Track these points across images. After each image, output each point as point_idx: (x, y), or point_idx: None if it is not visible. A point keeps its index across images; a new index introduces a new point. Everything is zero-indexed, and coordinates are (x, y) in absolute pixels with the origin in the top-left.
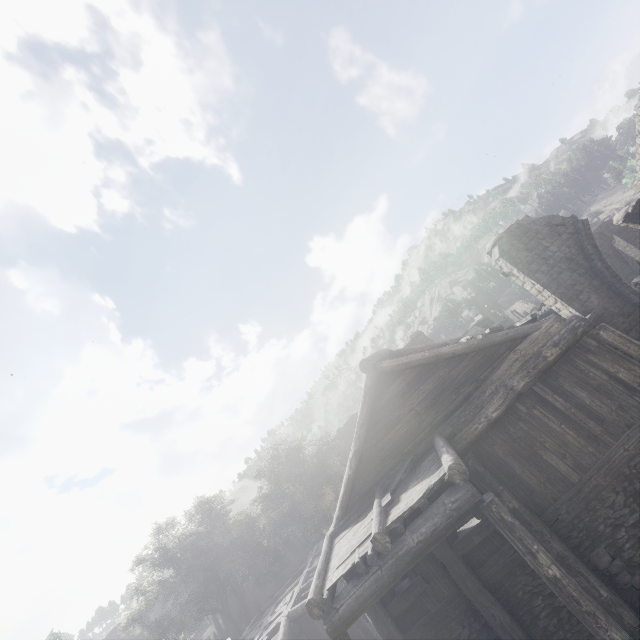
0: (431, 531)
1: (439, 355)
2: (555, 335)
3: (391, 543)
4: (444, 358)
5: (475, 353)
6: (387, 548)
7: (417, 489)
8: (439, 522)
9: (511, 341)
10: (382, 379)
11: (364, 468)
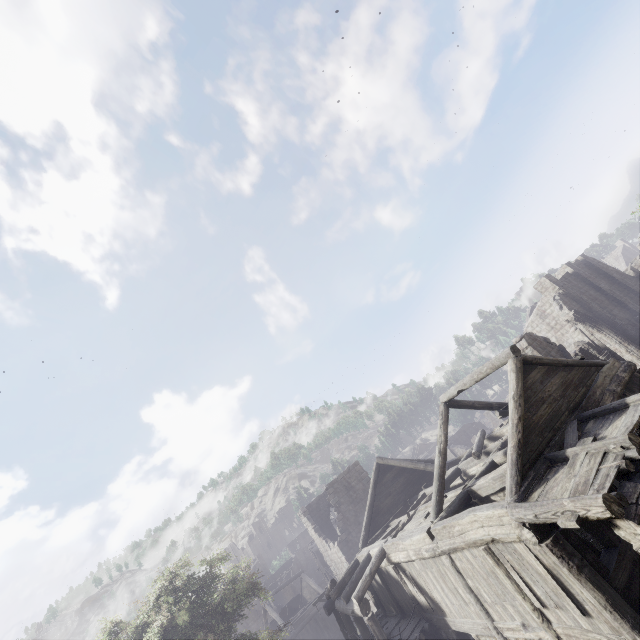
0: None
1: (559, 360)
2: (619, 368)
3: None
4: (562, 364)
5: (578, 367)
6: None
7: (619, 423)
8: None
9: (596, 366)
10: (523, 367)
11: (527, 436)
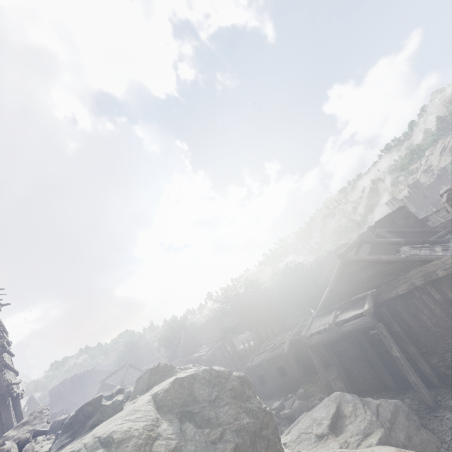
0: (352, 328)
1: (379, 260)
2: (447, 265)
3: (336, 327)
4: (382, 261)
5: (399, 263)
6: (334, 329)
7: (352, 313)
8: (356, 326)
9: (422, 261)
10: (347, 263)
11: (332, 297)
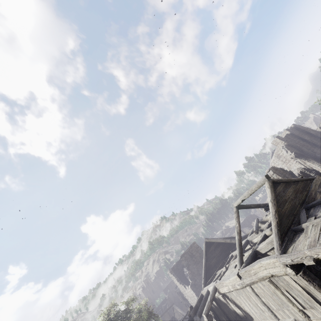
0: None
1: (290, 179)
2: None
3: None
4: (292, 181)
5: (301, 182)
6: None
7: None
8: None
9: (309, 180)
10: (273, 185)
11: (281, 220)
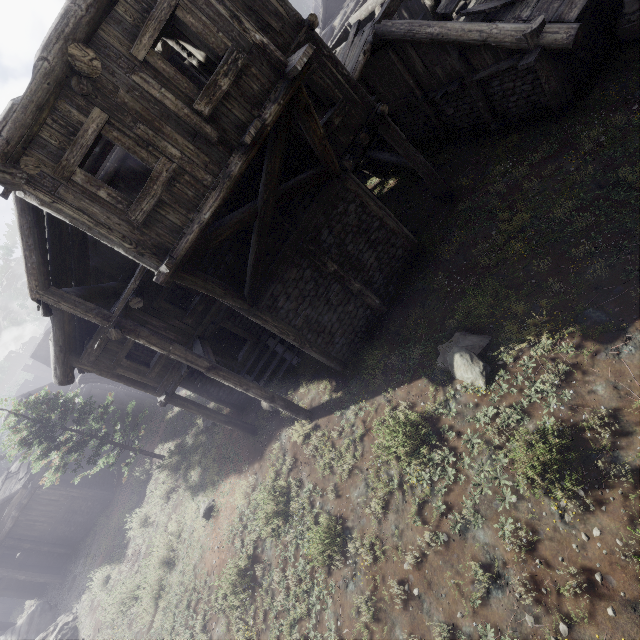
0: None
1: None
2: (25, 494)
3: None
4: None
5: None
6: None
7: None
8: None
9: (8, 500)
10: None
11: None
